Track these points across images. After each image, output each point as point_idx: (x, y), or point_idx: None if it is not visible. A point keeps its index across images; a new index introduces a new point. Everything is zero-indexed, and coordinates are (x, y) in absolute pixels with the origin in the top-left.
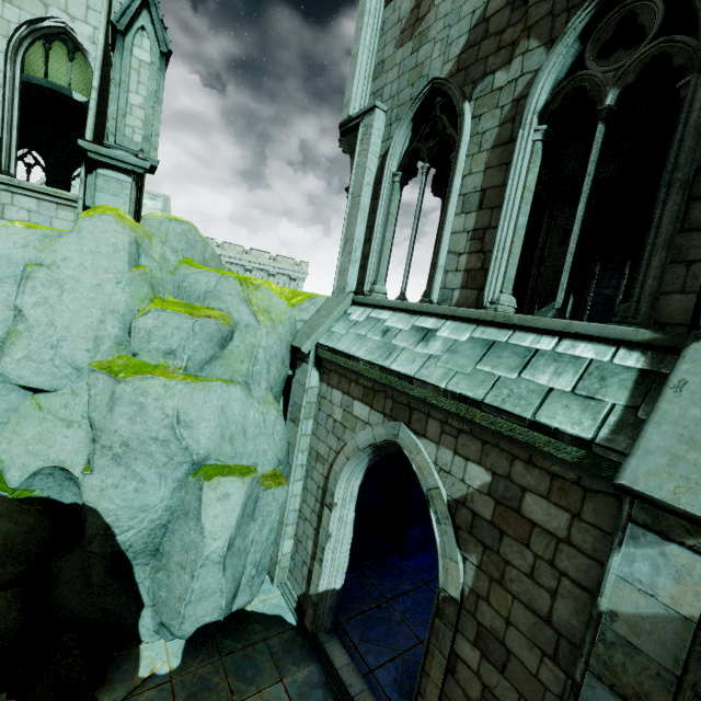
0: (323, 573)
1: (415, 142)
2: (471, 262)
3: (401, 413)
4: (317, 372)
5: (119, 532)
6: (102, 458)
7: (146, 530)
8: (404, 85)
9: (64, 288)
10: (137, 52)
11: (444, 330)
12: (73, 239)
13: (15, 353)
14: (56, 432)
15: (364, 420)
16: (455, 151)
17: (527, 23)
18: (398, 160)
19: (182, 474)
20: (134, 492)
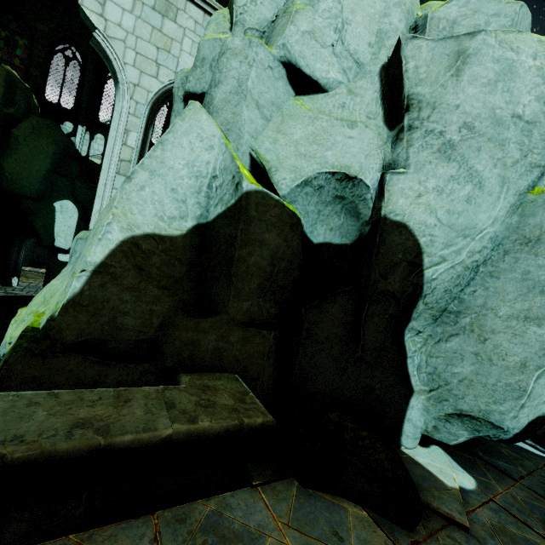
0: None
1: None
2: None
3: None
4: None
5: (427, 264)
6: (422, 151)
7: (459, 267)
8: None
9: None
10: None
11: None
12: None
13: (301, 23)
14: (334, 132)
15: None
16: None
17: None
18: None
19: (525, 186)
20: (464, 201)
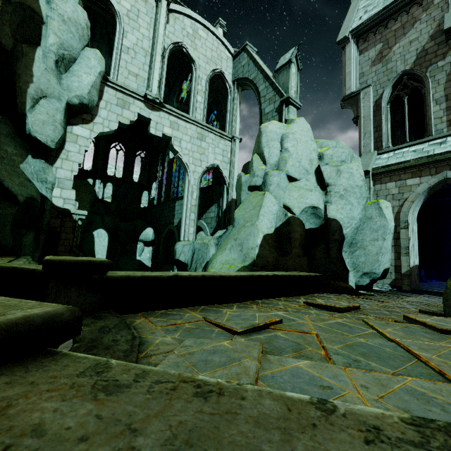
0: (410, 257)
1: (395, 93)
2: (449, 117)
3: (443, 169)
4: (372, 182)
5: (344, 229)
6: (334, 197)
7: (353, 229)
8: (381, 77)
9: (297, 141)
10: (292, 69)
11: (449, 139)
12: (296, 125)
13: (289, 163)
14: (306, 194)
15: (416, 183)
16: (425, 88)
17: (450, 47)
18: (386, 100)
19: (364, 203)
20: (349, 210)
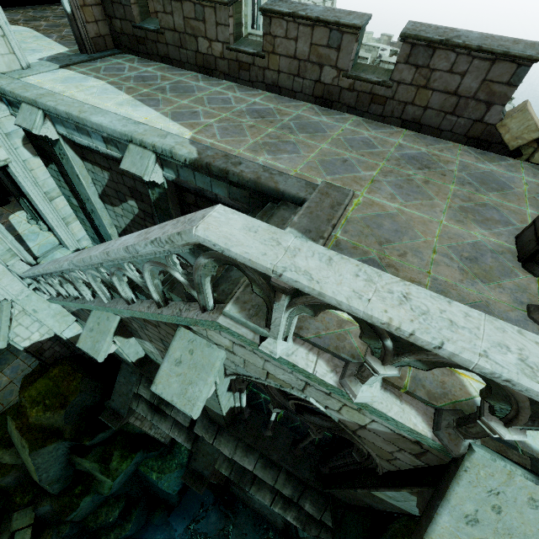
0: None
1: None
2: None
3: None
4: None
5: None
6: None
7: None
8: None
9: None
10: None
11: None
12: None
13: None
14: None
15: None
16: None
17: None
18: None
19: None
20: None
